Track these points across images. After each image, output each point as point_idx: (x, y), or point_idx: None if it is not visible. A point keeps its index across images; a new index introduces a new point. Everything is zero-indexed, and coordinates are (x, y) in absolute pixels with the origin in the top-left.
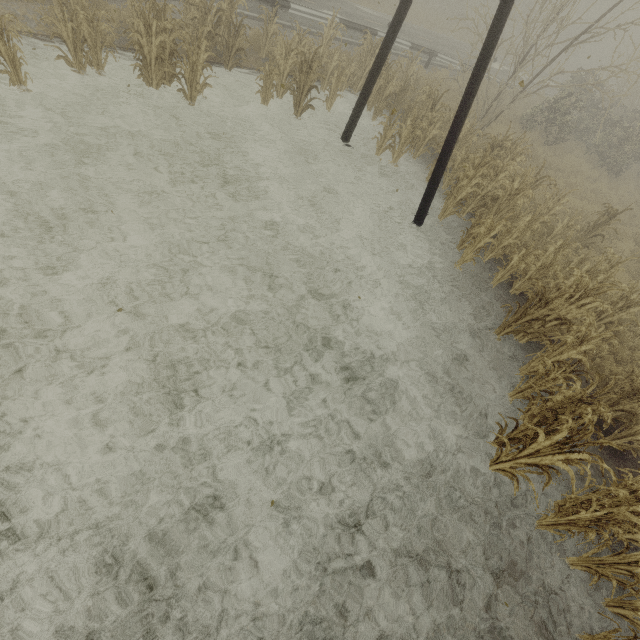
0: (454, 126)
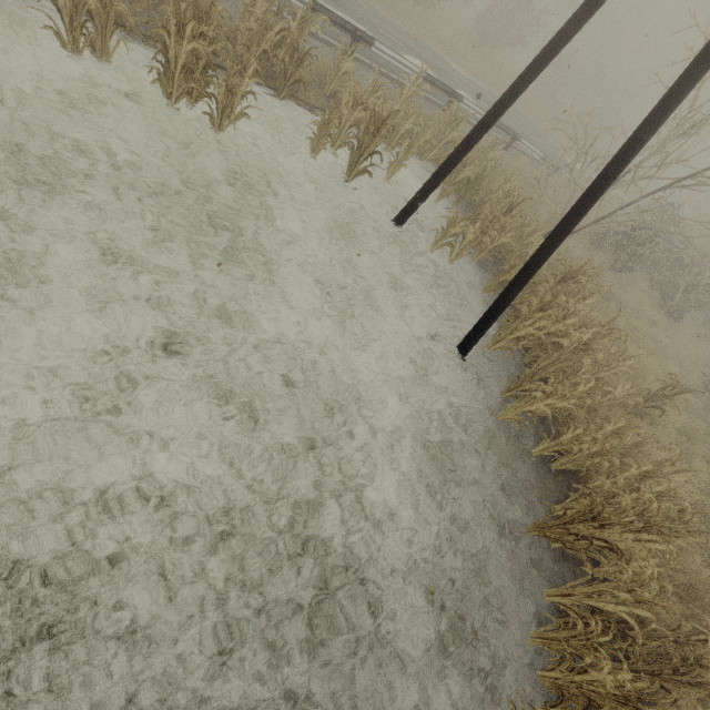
0: (534, 260)
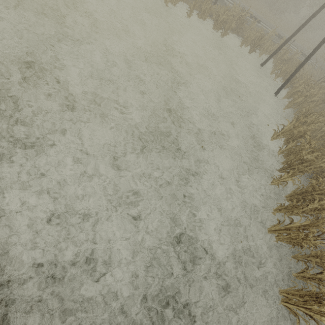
0: (301, 64)
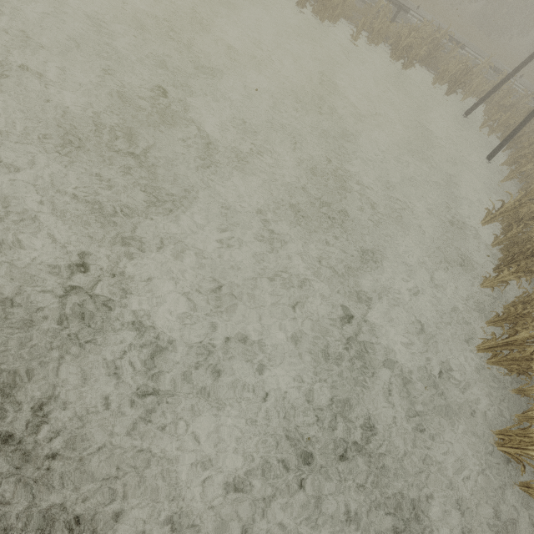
0: (533, 111)
